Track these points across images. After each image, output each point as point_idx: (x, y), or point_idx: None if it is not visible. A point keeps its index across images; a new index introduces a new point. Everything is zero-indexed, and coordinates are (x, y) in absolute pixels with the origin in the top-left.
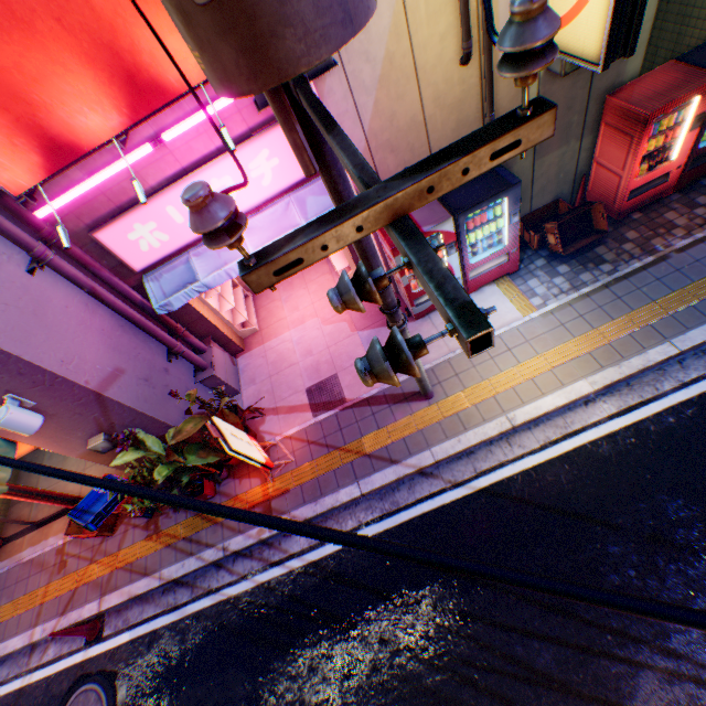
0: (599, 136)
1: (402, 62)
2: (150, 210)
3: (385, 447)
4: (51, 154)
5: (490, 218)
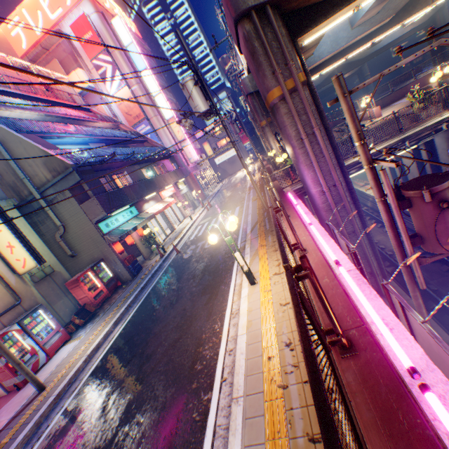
0: (73, 292)
1: None
2: None
3: (23, 424)
4: None
5: (40, 321)
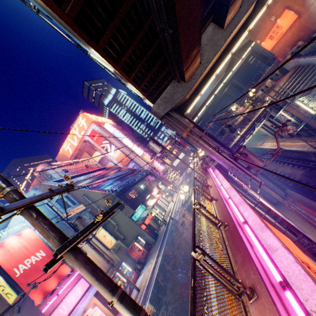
0: (131, 255)
1: (95, 260)
2: (55, 311)
3: (138, 300)
4: (45, 294)
5: (124, 268)
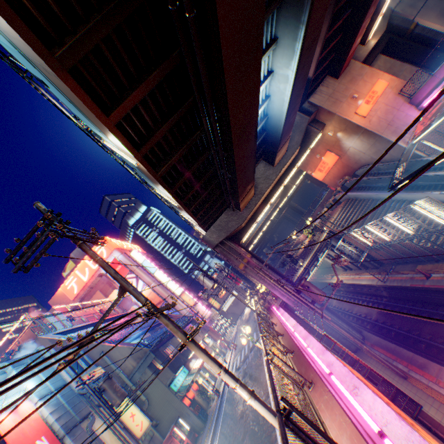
0: None
1: None
2: None
3: None
4: None
5: None
